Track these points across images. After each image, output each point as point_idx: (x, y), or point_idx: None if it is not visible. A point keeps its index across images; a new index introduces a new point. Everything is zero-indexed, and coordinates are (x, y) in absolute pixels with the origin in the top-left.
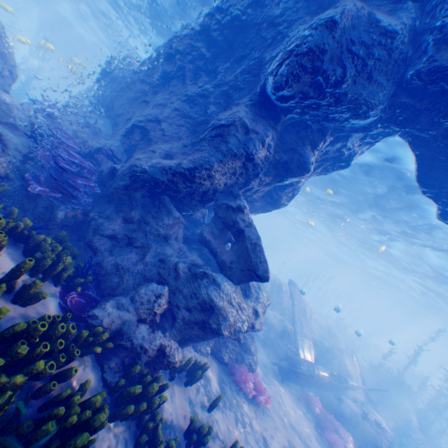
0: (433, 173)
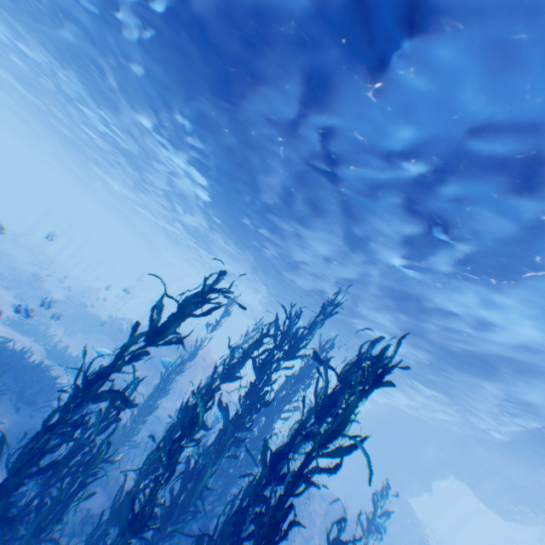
0: (477, 494)
